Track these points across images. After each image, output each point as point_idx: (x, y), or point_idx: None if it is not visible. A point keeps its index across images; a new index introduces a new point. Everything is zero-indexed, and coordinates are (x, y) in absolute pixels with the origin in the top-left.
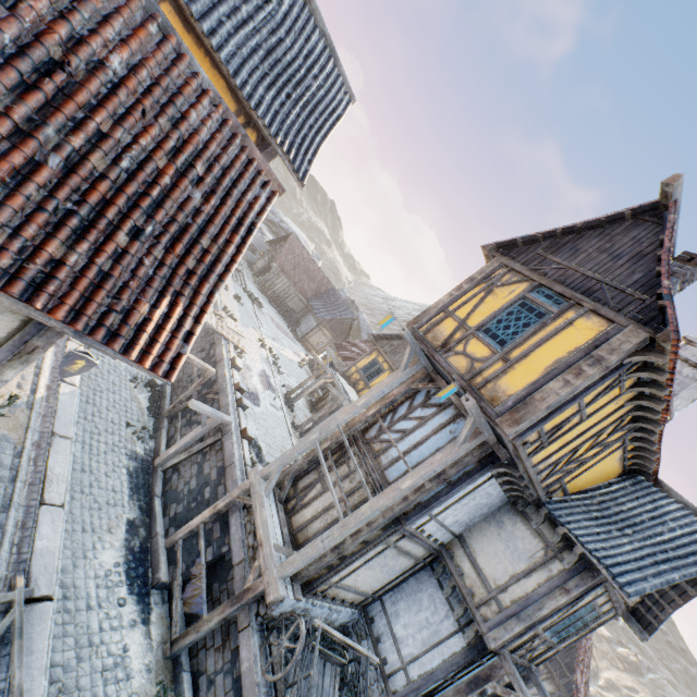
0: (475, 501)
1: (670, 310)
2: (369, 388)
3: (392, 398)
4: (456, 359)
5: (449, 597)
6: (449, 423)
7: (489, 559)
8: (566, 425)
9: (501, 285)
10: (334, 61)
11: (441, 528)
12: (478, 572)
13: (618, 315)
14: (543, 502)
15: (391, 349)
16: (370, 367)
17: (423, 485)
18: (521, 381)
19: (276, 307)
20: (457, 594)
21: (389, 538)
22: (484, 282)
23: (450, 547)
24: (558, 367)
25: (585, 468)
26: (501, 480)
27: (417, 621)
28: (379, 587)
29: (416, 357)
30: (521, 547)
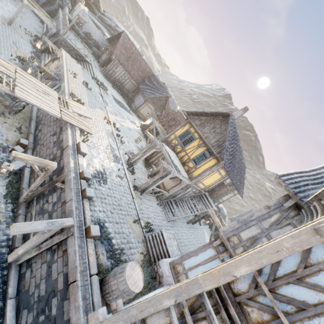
0: None
1: None
2: (185, 151)
3: None
4: None
5: None
6: None
7: None
8: None
9: None
10: None
11: None
12: None
13: None
14: None
15: (200, 122)
16: (185, 135)
17: None
18: None
19: (117, 89)
20: None
21: None
22: None
23: None
24: None
25: None
26: None
27: None
28: None
29: None
30: None
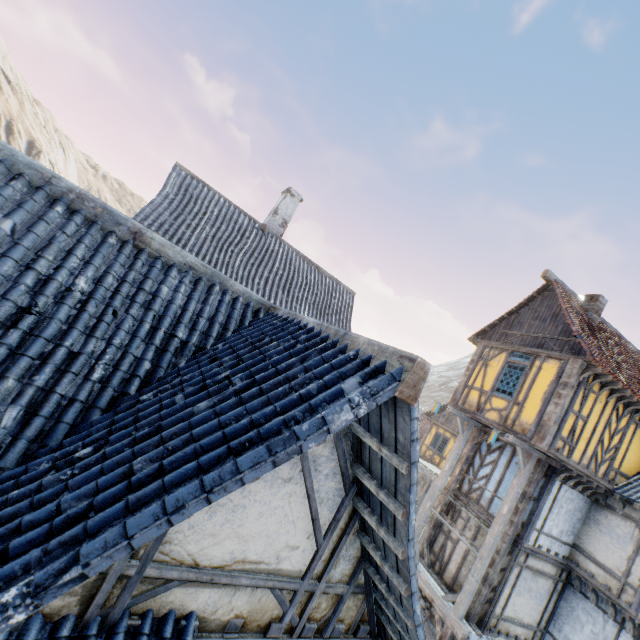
0: (563, 508)
1: (582, 344)
2: (444, 458)
3: (465, 455)
4: (490, 414)
5: (597, 603)
6: (511, 457)
7: (604, 553)
8: (577, 428)
9: (491, 359)
10: (339, 284)
11: (553, 541)
12: (602, 567)
13: (561, 354)
14: (612, 489)
15: (444, 418)
16: (436, 440)
17: (517, 507)
18: (532, 413)
19: None
20: (602, 597)
21: (517, 558)
22: (480, 360)
23: (572, 557)
24: (546, 397)
25: (623, 452)
26: (571, 485)
27: (585, 636)
28: (538, 617)
29: (466, 421)
30: (620, 533)
